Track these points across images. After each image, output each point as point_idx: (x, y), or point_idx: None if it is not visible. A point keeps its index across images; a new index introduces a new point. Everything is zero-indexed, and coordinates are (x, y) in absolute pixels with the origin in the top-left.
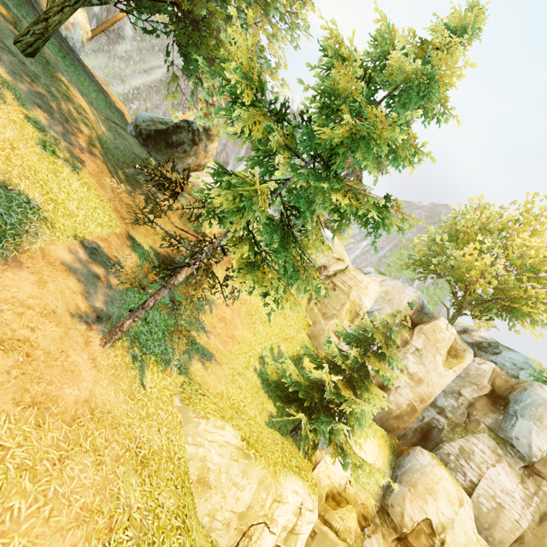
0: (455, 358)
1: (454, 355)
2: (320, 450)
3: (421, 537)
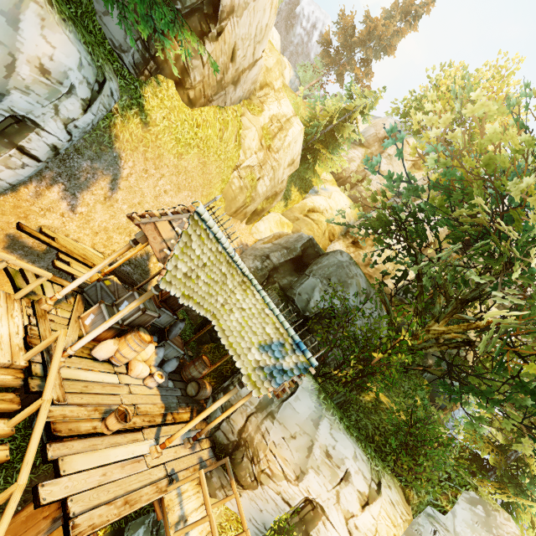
0: (417, 170)
1: (417, 168)
2: (309, 195)
3: (368, 241)
